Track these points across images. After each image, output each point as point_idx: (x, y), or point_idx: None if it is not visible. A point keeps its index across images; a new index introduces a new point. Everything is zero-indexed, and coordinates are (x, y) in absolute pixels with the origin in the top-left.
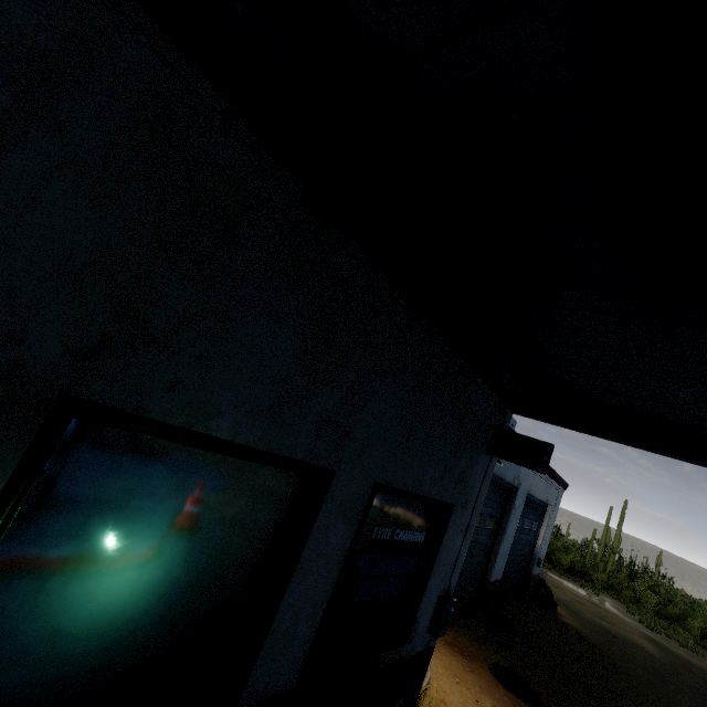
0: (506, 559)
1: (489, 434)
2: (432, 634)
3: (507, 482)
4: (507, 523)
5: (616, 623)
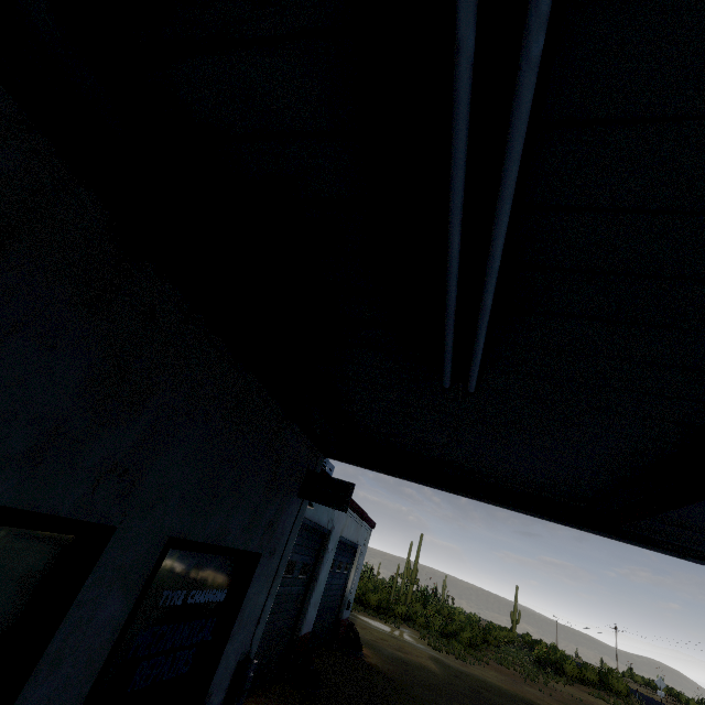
0: (318, 608)
1: (302, 478)
2: None
3: (322, 526)
4: (320, 568)
5: (411, 651)
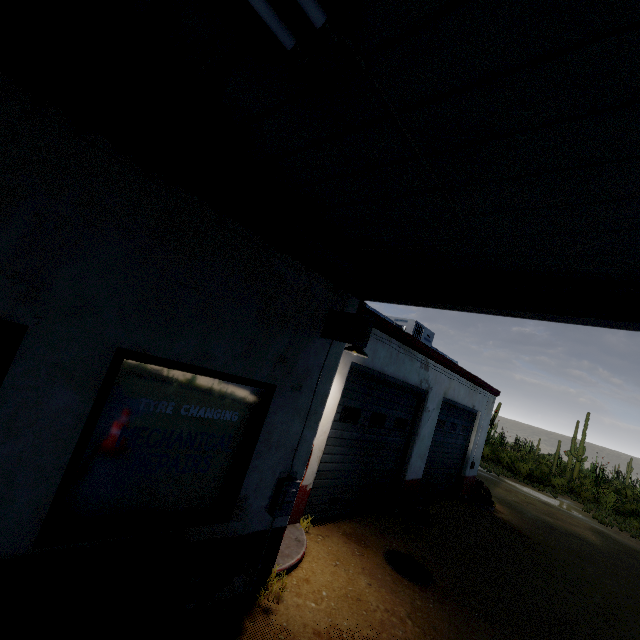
0: (425, 460)
1: (323, 318)
2: (270, 514)
3: (414, 385)
4: (419, 425)
5: (563, 519)
